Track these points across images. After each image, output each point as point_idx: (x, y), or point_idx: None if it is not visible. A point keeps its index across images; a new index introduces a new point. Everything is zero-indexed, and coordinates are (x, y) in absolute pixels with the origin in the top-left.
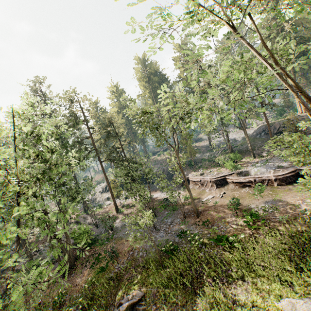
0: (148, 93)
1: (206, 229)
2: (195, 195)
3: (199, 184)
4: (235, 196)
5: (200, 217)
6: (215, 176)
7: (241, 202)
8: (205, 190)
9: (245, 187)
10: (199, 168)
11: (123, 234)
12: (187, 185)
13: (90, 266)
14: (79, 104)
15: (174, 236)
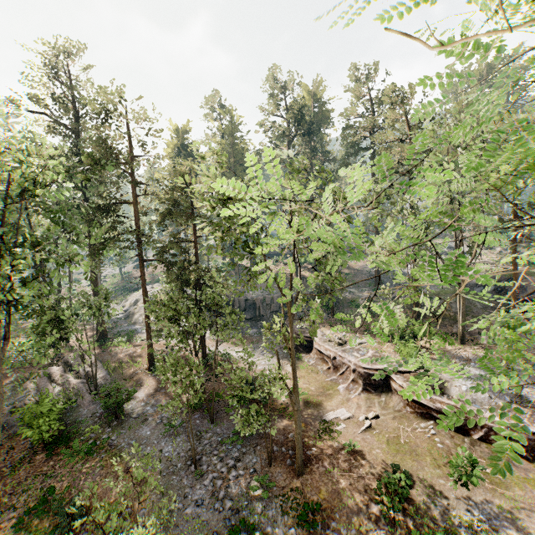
0: (287, 139)
1: (307, 532)
2: (313, 389)
3: (329, 364)
4: (400, 440)
5: (304, 480)
6: (369, 364)
7: (412, 473)
8: (337, 384)
9: (428, 420)
10: (342, 322)
11: (129, 446)
12: (295, 397)
13: (22, 511)
14: (127, 124)
15: (224, 520)
